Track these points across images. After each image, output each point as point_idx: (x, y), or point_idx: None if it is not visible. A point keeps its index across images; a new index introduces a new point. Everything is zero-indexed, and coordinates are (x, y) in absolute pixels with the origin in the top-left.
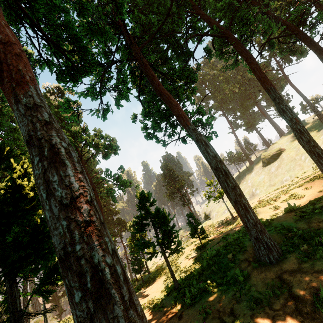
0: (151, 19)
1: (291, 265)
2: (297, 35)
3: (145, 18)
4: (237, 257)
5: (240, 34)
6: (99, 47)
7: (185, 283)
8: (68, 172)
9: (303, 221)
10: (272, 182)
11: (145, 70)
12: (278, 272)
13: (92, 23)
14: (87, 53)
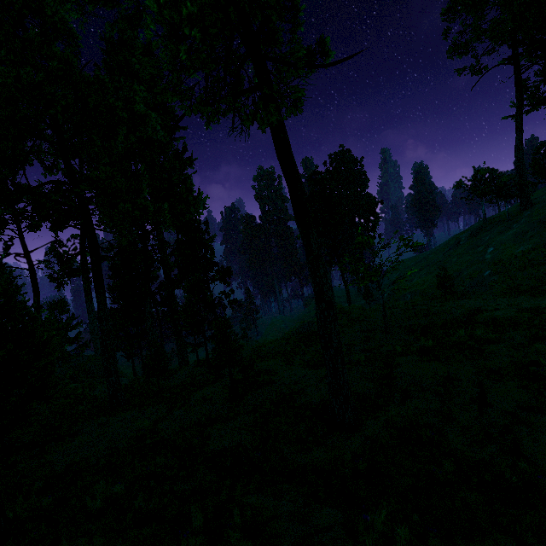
0: None
1: None
2: None
3: None
4: None
5: None
6: None
7: None
8: None
9: None
10: (543, 269)
11: None
12: None
13: None
14: None
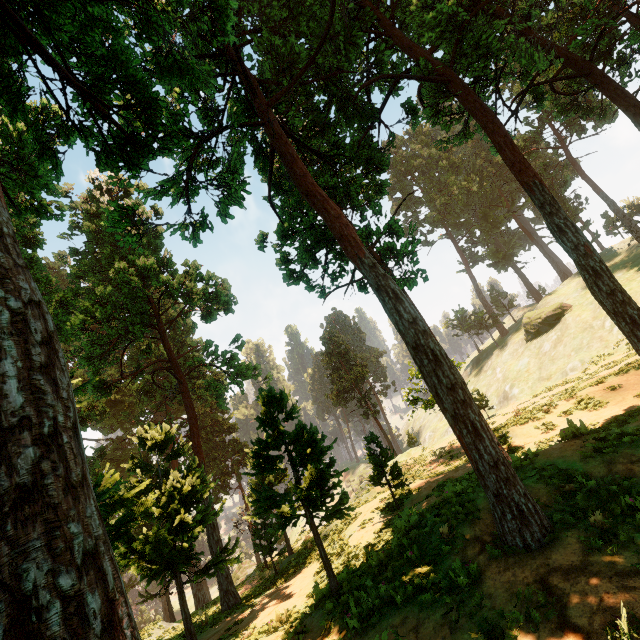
0: (293, 47)
1: (568, 556)
2: (588, 76)
3: (281, 44)
4: (459, 531)
5: (473, 75)
6: (186, 100)
7: (352, 584)
8: (3, 368)
9: (599, 460)
10: (545, 372)
11: (278, 146)
12: (540, 571)
13: (162, 51)
14: (157, 111)
